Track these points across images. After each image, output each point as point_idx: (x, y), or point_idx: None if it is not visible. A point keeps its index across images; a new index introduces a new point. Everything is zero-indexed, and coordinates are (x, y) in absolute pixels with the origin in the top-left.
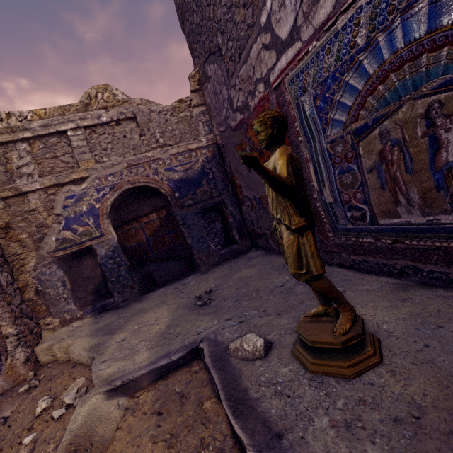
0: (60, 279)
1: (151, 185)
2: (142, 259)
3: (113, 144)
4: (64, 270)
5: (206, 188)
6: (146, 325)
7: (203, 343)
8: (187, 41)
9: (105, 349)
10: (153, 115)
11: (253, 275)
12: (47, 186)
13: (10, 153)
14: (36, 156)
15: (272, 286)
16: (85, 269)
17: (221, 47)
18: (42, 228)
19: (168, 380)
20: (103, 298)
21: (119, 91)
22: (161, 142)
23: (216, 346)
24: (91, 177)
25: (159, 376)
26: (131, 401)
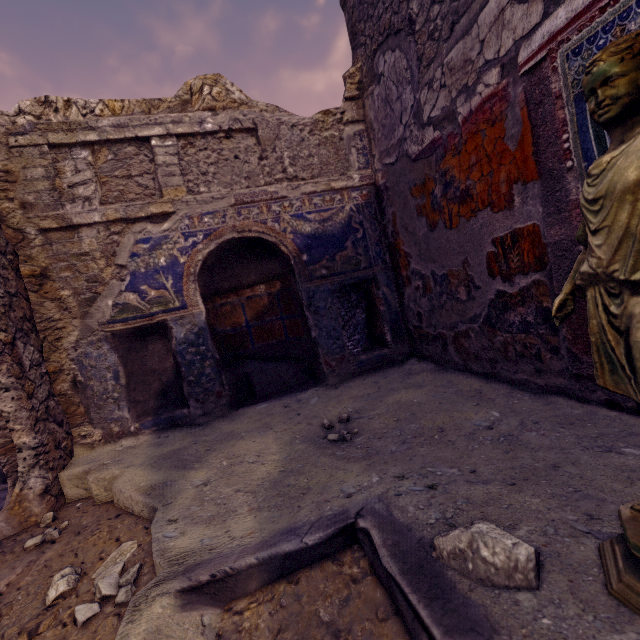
0: (112, 367)
1: (267, 237)
2: (236, 353)
3: (217, 167)
4: (119, 353)
5: (350, 253)
6: (242, 463)
7: (366, 520)
8: (348, 21)
9: (175, 495)
10: (284, 128)
11: (424, 402)
12: (111, 220)
13: (62, 163)
14: (100, 172)
15: (470, 425)
16: (150, 357)
17: (414, 19)
18: (95, 284)
19: (299, 586)
20: (173, 406)
21: (236, 88)
22: (289, 173)
23: (397, 532)
24: (178, 213)
25: (280, 573)
26: (226, 620)
